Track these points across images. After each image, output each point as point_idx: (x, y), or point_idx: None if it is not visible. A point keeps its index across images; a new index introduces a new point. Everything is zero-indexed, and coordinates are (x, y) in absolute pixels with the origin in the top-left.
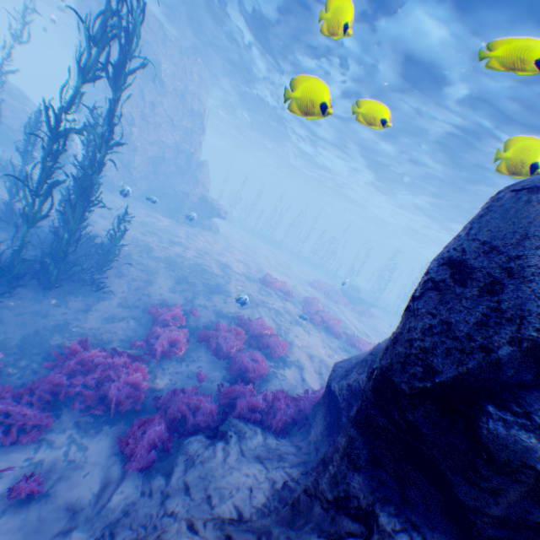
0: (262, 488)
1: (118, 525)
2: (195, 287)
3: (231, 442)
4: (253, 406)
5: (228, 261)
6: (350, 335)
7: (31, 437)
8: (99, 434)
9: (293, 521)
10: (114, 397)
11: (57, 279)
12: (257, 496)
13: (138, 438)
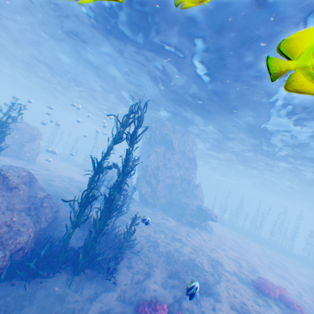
0: None
1: None
2: (185, 284)
3: None
4: None
5: (218, 256)
6: None
7: None
8: None
9: None
10: None
11: (84, 266)
12: None
13: None
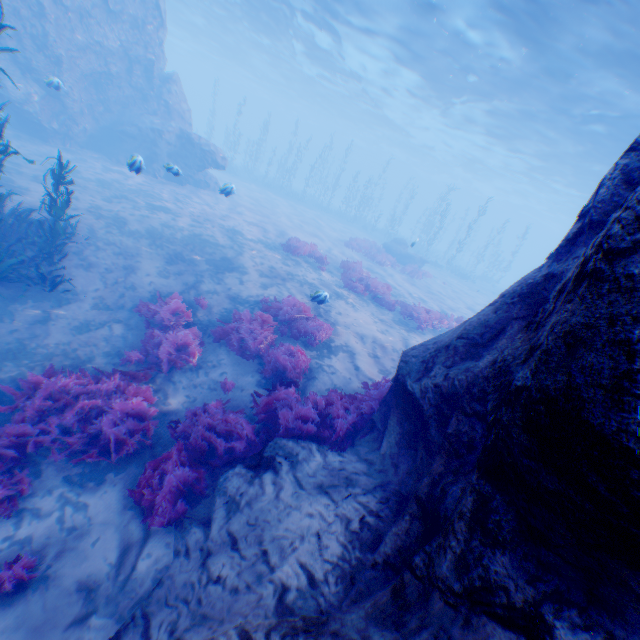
0: (334, 533)
1: (151, 601)
2: (197, 268)
3: (282, 471)
4: (302, 417)
5: (236, 226)
6: (404, 303)
7: (3, 511)
8: (102, 486)
9: (401, 620)
10: (111, 437)
11: None
12: (330, 546)
13: (156, 487)
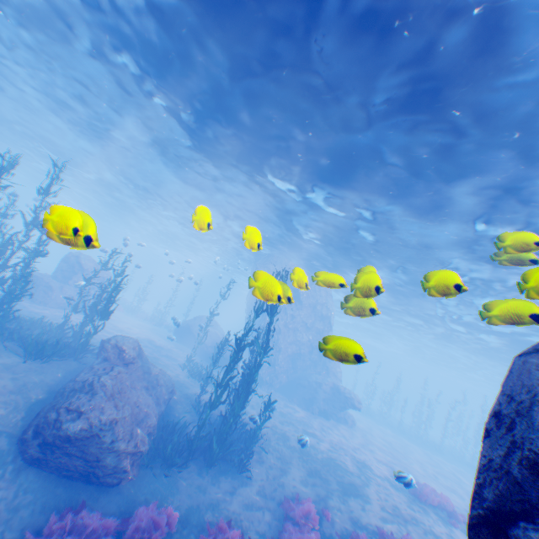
0: None
1: None
2: (328, 483)
3: None
4: None
5: (365, 458)
6: None
7: None
8: None
9: None
10: None
11: (216, 457)
12: None
13: None
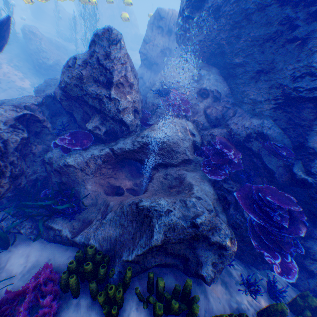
0: None
1: None
2: None
3: None
4: None
5: None
6: None
7: None
8: None
9: None
10: None
11: None
12: None
13: None
